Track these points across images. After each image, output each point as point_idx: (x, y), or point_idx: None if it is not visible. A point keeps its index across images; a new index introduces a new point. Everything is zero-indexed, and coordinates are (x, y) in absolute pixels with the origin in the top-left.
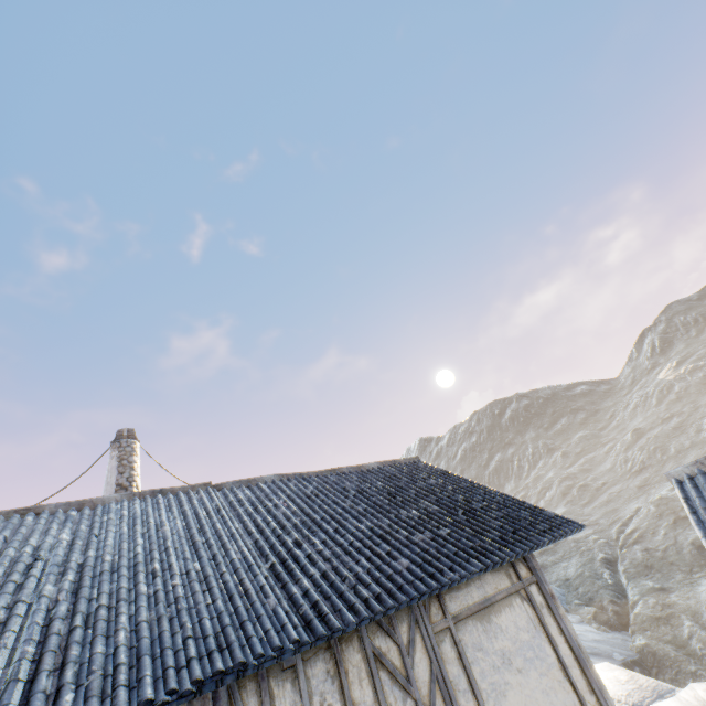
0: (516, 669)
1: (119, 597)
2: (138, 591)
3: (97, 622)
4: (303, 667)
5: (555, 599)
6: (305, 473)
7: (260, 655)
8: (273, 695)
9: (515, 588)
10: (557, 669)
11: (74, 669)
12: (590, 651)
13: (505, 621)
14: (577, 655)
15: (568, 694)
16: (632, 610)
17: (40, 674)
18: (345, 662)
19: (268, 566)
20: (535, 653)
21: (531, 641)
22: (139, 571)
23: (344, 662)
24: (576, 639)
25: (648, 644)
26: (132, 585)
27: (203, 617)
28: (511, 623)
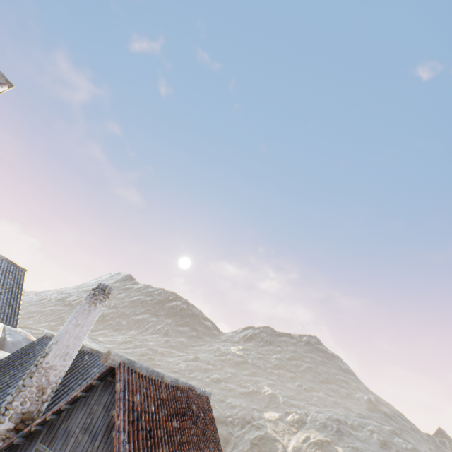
0: None
1: None
2: None
3: None
4: None
5: None
6: None
7: None
8: None
9: None
10: None
11: None
12: None
13: None
14: None
15: None
16: None
17: None
18: None
19: None
20: None
21: None
22: None
23: None
24: None
25: None
26: None
27: None
28: None
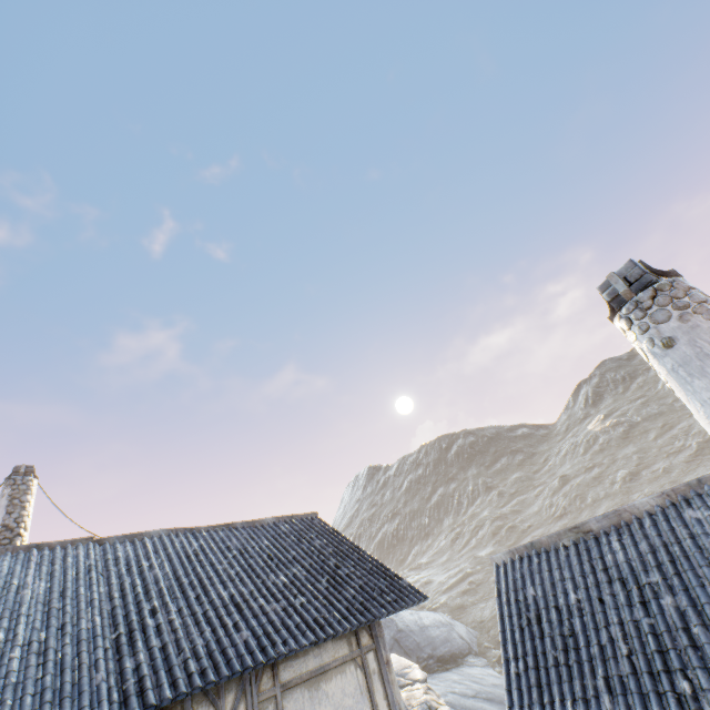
0: None
1: None
2: None
3: None
4: None
5: (390, 665)
6: (196, 528)
7: None
8: None
9: (352, 656)
10: None
11: None
12: (485, 696)
13: (334, 688)
14: None
15: None
16: None
17: None
18: None
19: (115, 636)
20: None
21: (354, 706)
22: None
23: None
24: (400, 702)
25: None
26: None
27: (26, 693)
28: (339, 690)
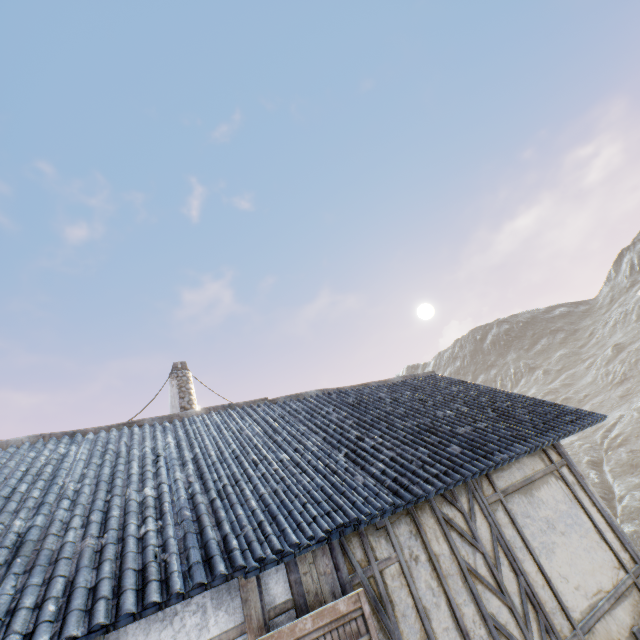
0: (560, 532)
1: (237, 478)
2: (249, 474)
3: (229, 495)
4: (391, 528)
5: (583, 478)
6: (341, 388)
7: (368, 514)
8: (372, 548)
9: (549, 469)
10: (593, 532)
11: (228, 525)
12: None
13: (545, 495)
14: (609, 522)
15: (605, 552)
16: (619, 503)
17: (205, 528)
18: (423, 525)
19: (342, 455)
20: (573, 520)
21: (568, 511)
22: (243, 461)
23: (422, 525)
24: (606, 510)
25: (637, 531)
26: (241, 470)
27: (310, 489)
28: (550, 497)
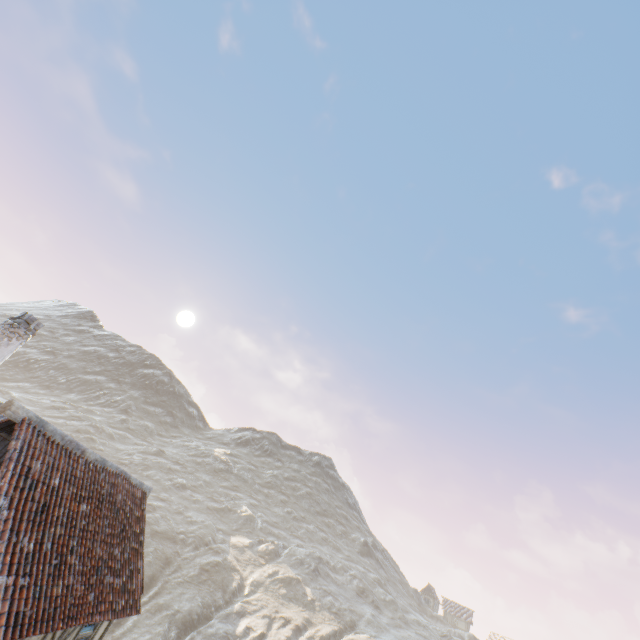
0: None
1: None
2: None
3: None
4: None
5: None
6: None
7: None
8: None
9: None
10: None
11: None
12: None
13: None
14: None
15: None
16: None
17: None
18: None
19: None
20: None
21: None
22: None
23: None
24: None
25: None
26: None
27: None
28: None
